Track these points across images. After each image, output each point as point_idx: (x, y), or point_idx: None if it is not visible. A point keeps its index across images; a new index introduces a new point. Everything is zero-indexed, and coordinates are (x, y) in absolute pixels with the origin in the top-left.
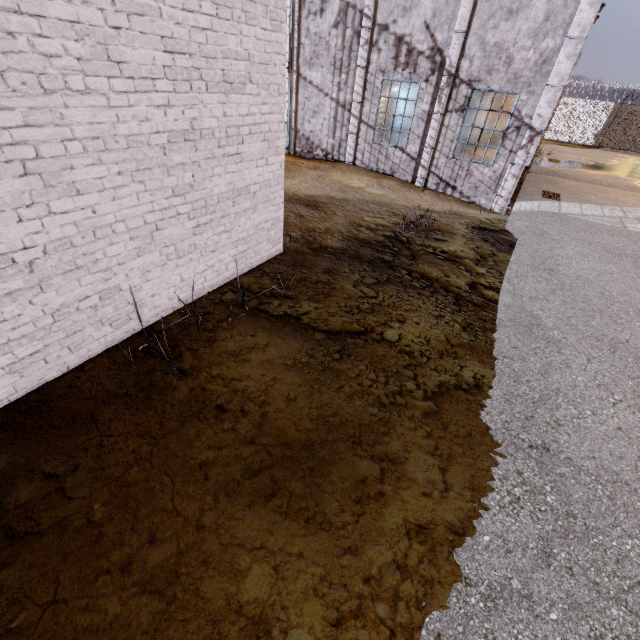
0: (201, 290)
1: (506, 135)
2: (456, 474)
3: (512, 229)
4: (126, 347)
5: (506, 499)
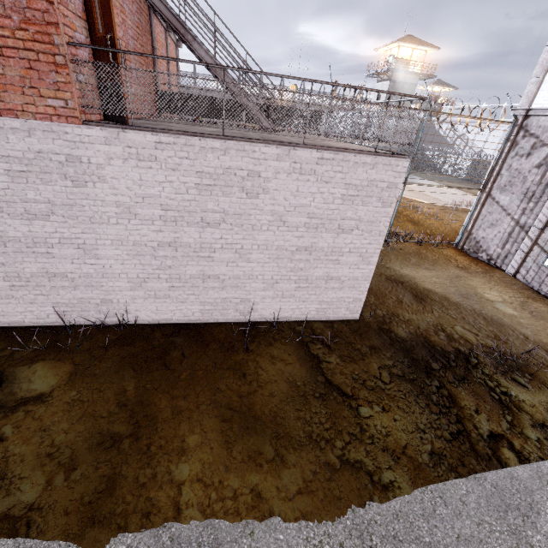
0: (289, 317)
1: None
2: (304, 500)
3: None
4: (240, 325)
5: (315, 541)
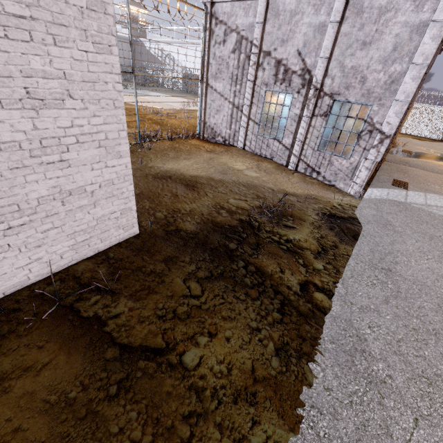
0: (26, 280)
1: (360, 136)
2: None
3: (359, 217)
4: None
5: None
